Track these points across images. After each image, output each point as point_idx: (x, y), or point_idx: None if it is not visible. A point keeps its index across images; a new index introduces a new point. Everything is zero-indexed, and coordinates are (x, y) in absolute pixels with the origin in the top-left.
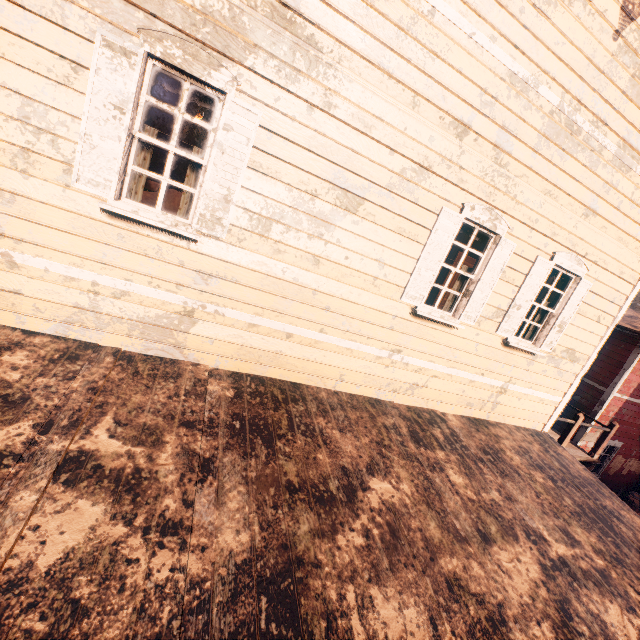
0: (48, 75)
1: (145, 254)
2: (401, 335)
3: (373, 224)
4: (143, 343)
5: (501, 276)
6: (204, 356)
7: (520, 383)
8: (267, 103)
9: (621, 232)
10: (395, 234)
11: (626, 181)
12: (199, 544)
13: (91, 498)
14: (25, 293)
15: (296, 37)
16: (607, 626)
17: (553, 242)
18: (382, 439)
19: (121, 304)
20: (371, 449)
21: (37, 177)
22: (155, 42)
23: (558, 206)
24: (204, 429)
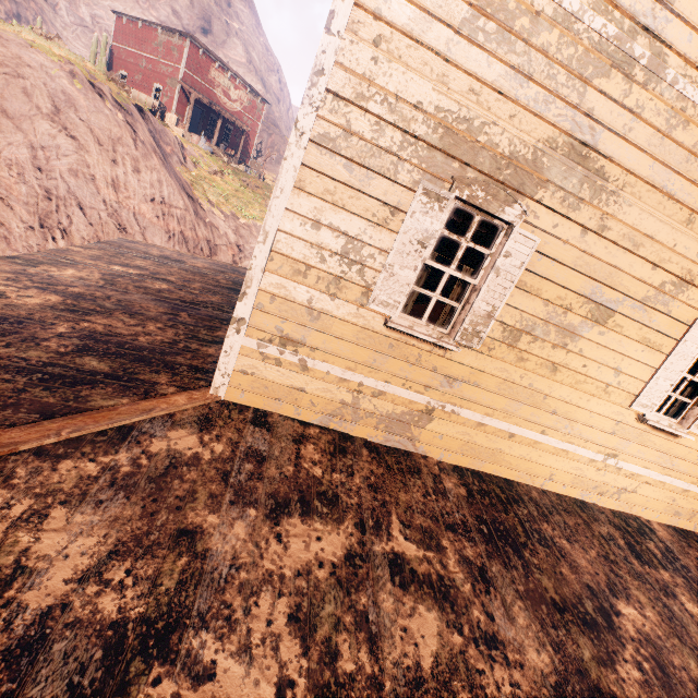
0: (372, 219)
1: (407, 361)
2: (620, 440)
3: (618, 334)
4: (384, 435)
5: None
6: (431, 449)
7: None
8: (545, 230)
9: None
10: (638, 344)
11: None
12: (516, 660)
13: (424, 603)
14: (307, 390)
15: (586, 170)
16: None
17: None
18: (606, 553)
19: (376, 401)
20: (602, 565)
21: (341, 299)
22: (464, 187)
23: None
24: (463, 533)
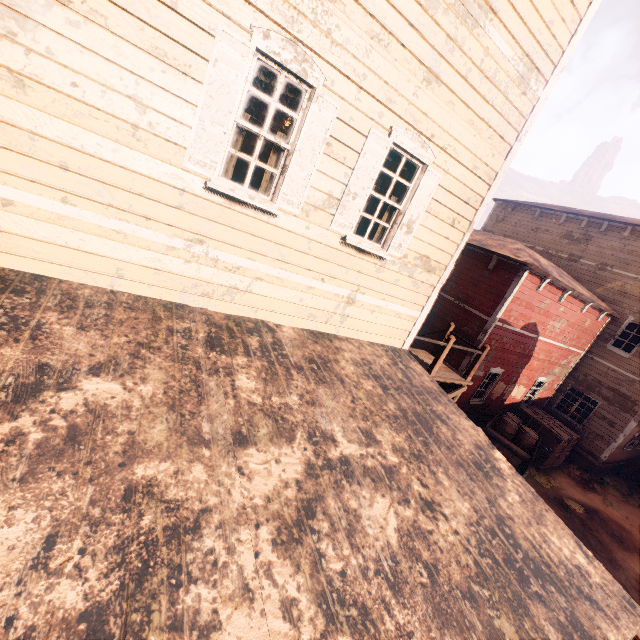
0: None
1: None
2: (199, 219)
3: (108, 33)
4: None
5: (327, 151)
6: None
7: (371, 293)
8: None
9: (472, 113)
10: (152, 58)
11: (474, 41)
12: None
13: None
14: None
15: None
16: (360, 520)
17: (390, 113)
18: (152, 341)
19: None
20: (121, 349)
21: None
22: None
23: (391, 60)
24: None
